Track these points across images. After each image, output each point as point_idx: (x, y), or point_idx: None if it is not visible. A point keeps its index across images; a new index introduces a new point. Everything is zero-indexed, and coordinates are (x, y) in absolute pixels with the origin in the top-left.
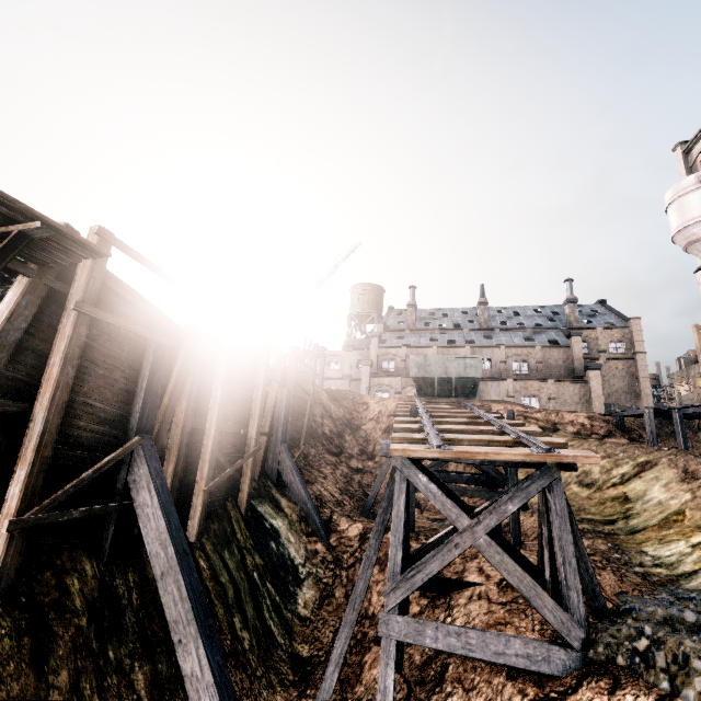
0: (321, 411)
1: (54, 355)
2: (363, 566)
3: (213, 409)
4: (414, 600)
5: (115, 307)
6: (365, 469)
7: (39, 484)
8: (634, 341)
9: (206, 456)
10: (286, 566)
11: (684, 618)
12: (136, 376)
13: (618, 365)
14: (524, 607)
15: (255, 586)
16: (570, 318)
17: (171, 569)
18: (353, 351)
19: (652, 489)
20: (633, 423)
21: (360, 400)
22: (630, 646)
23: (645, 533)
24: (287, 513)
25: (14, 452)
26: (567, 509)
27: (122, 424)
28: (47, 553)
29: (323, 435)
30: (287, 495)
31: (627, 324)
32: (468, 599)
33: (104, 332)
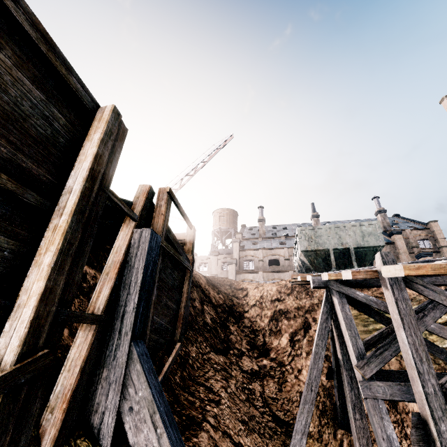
0: (200, 295)
1: None
2: None
3: None
4: None
5: None
6: (261, 371)
7: None
8: (438, 238)
9: None
10: None
11: None
12: None
13: None
14: None
15: None
16: (383, 223)
17: None
18: (218, 255)
19: None
20: None
21: (238, 286)
22: None
23: None
24: None
25: None
26: None
27: None
28: None
29: (204, 325)
30: None
31: (426, 227)
32: None
33: None
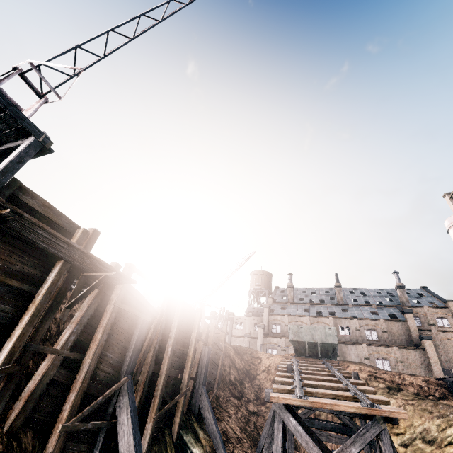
0: (229, 362)
1: (99, 328)
2: None
3: (165, 359)
4: None
5: (128, 300)
6: (259, 412)
7: (78, 403)
8: None
9: (158, 392)
10: None
11: None
12: (130, 338)
13: (447, 336)
14: None
15: None
16: (402, 298)
17: None
18: (251, 316)
19: None
20: None
21: (256, 355)
22: None
23: None
24: (203, 443)
25: (71, 382)
26: None
27: (119, 367)
28: (68, 452)
29: (230, 381)
30: (204, 428)
31: (446, 305)
32: None
33: (121, 314)
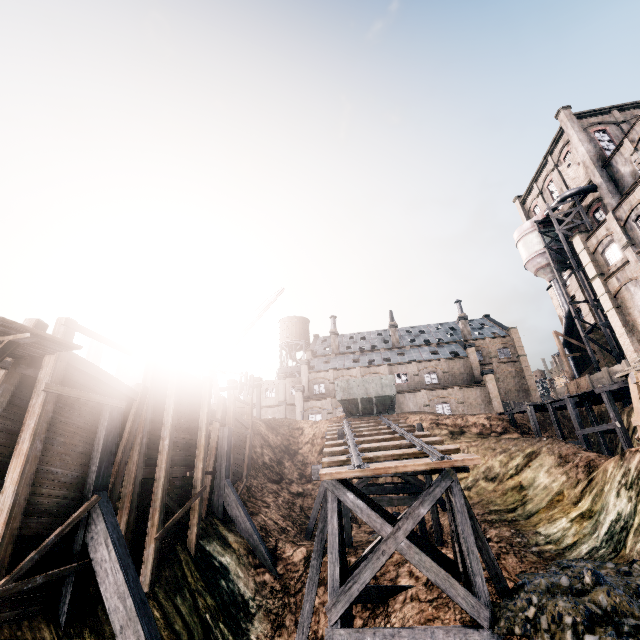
0: (260, 441)
1: (24, 432)
2: (307, 588)
3: (161, 457)
4: (357, 614)
5: (75, 380)
6: (305, 492)
7: (8, 555)
8: (516, 346)
9: (156, 503)
10: (237, 603)
11: (561, 584)
12: (92, 438)
13: (507, 367)
14: (447, 600)
15: (208, 628)
16: (464, 332)
17: (130, 620)
18: (286, 378)
19: (539, 475)
20: (523, 418)
21: (296, 425)
22: (523, 616)
23: (538, 516)
24: (235, 548)
25: None
26: (467, 505)
27: (79, 485)
28: (8, 626)
29: (264, 464)
30: (234, 530)
31: (508, 333)
32: (402, 603)
33: (66, 404)
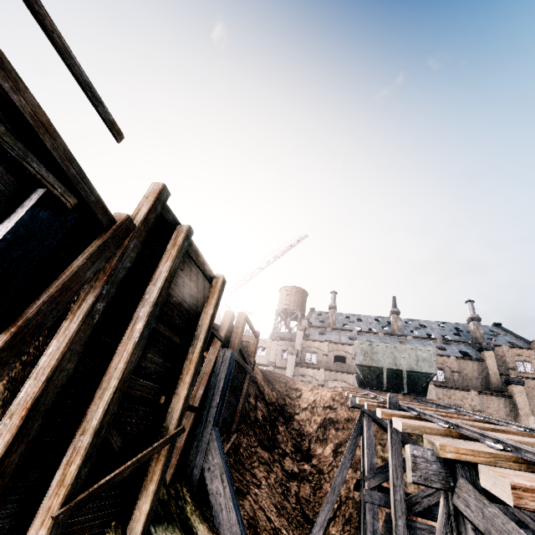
0: (255, 391)
1: None
2: None
3: (122, 349)
4: None
5: None
6: (301, 474)
7: None
8: None
9: (84, 435)
10: None
11: None
12: None
13: (529, 384)
14: None
15: None
16: (475, 334)
17: None
18: (279, 340)
19: None
20: None
21: (293, 385)
22: None
23: None
24: None
25: None
26: None
27: None
28: None
29: (256, 421)
30: (208, 518)
31: (529, 346)
32: None
33: None
